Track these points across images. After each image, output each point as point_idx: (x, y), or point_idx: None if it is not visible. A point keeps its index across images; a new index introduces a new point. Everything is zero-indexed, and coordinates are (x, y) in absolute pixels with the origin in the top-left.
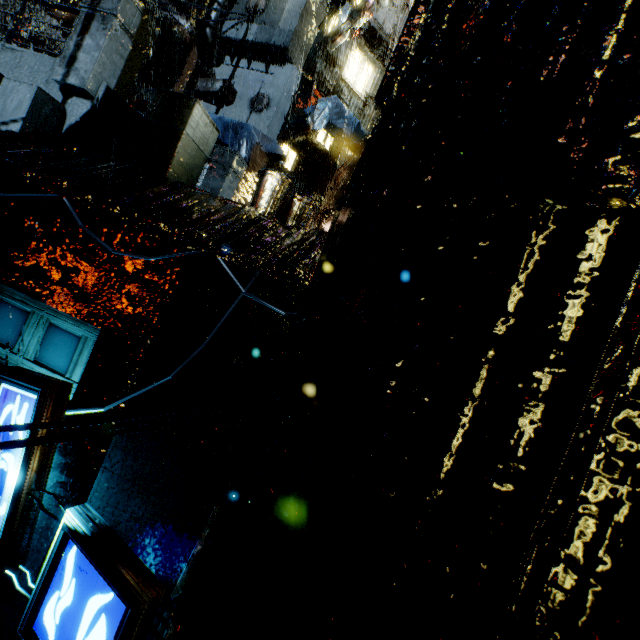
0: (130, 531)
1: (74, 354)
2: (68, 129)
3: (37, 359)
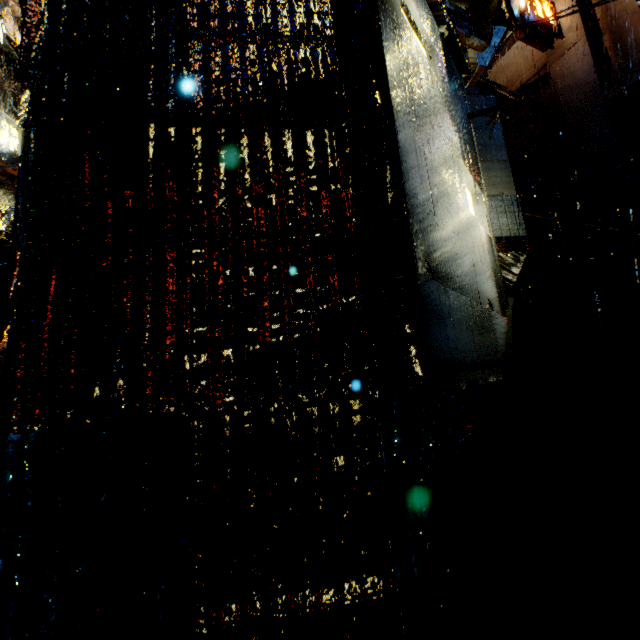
0: None
1: None
2: None
3: None
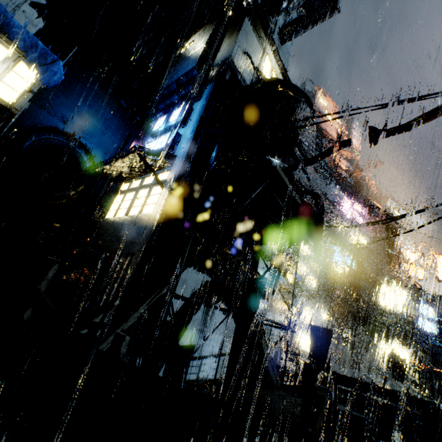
0: None
1: None
2: None
3: None
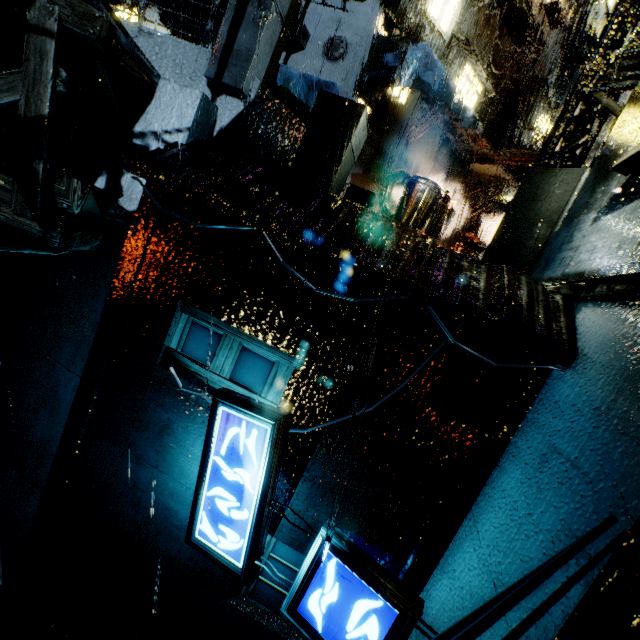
0: None
1: (268, 377)
2: (219, 132)
3: (232, 378)
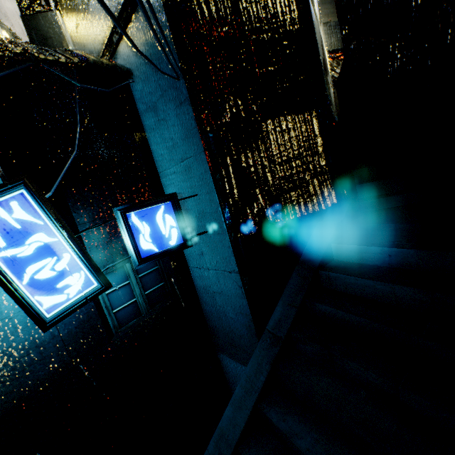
0: (120, 238)
1: None
2: None
3: None
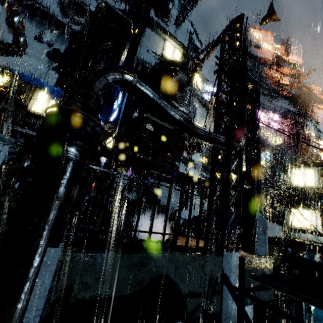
0: None
1: None
2: None
3: None
